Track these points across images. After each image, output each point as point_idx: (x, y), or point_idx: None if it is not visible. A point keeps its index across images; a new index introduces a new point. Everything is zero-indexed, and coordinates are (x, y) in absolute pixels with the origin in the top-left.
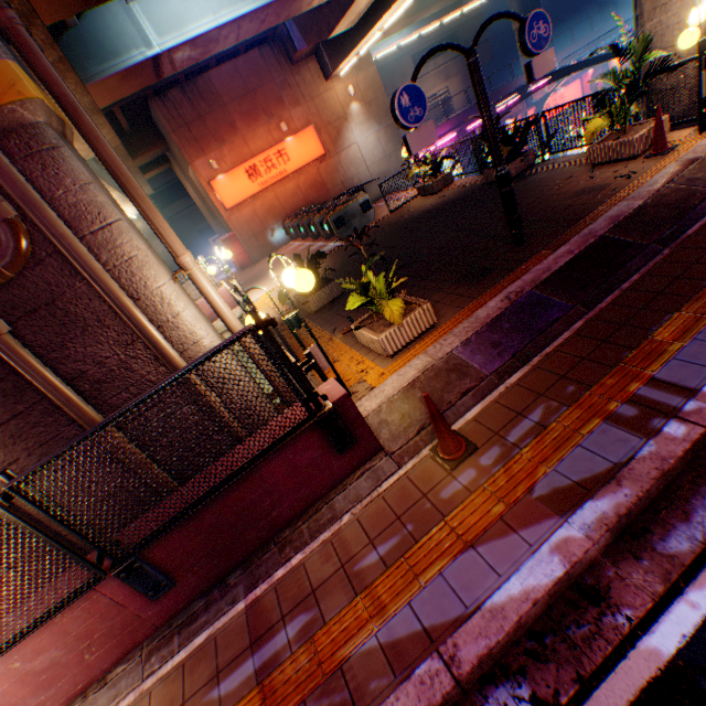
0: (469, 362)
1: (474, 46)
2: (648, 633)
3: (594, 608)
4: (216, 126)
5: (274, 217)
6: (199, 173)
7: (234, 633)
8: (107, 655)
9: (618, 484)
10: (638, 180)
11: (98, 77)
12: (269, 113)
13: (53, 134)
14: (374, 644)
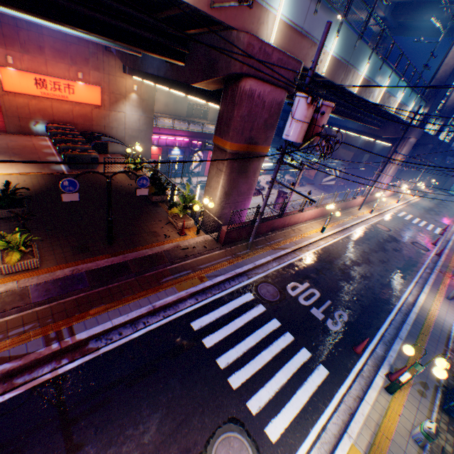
0: (31, 294)
1: (112, 177)
2: None
3: None
4: (28, 40)
5: (43, 116)
6: None
7: None
8: None
9: (21, 359)
10: (165, 241)
11: None
12: (76, 61)
13: None
14: None
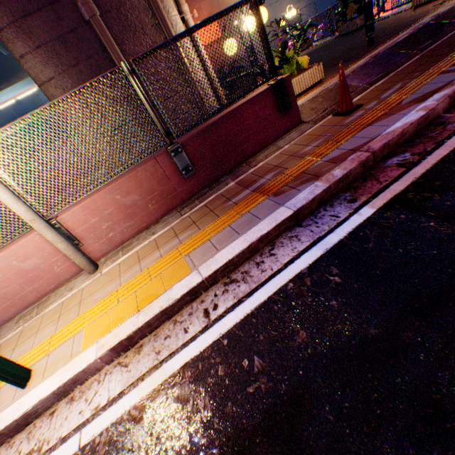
0: (349, 83)
1: None
2: None
3: (440, 127)
4: None
5: None
6: None
7: (232, 190)
8: (158, 210)
9: (452, 86)
10: (447, 3)
11: None
12: (186, 3)
13: None
14: (320, 163)
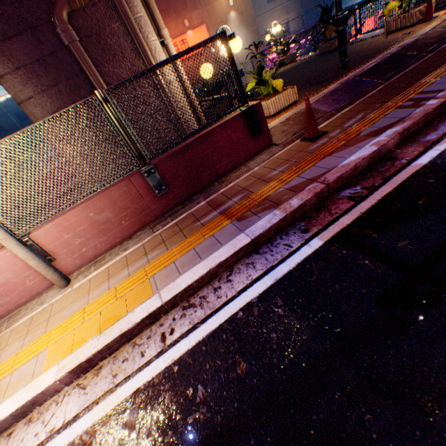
0: (319, 108)
1: None
2: (415, 161)
3: (390, 162)
4: None
5: None
6: None
7: (202, 209)
8: (132, 226)
9: (403, 122)
10: (414, 33)
11: None
12: (177, 12)
13: None
14: (282, 190)
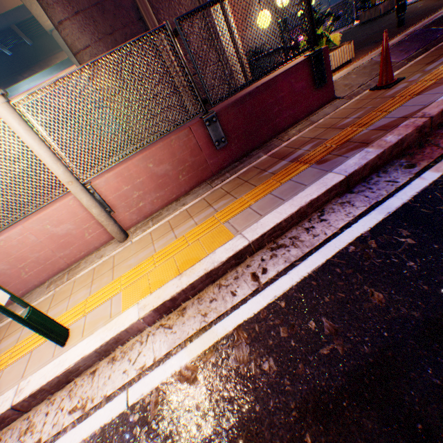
0: None
1: None
2: None
3: None
4: None
5: None
6: None
7: (265, 162)
8: (188, 182)
9: None
10: None
11: None
12: None
13: None
14: (366, 132)
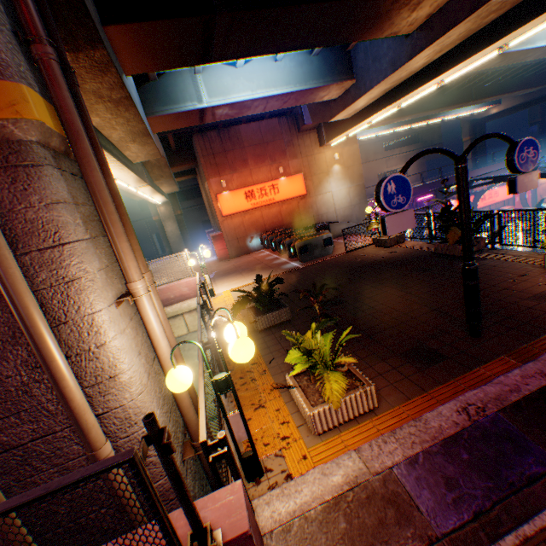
0: (413, 497)
1: (466, 155)
2: None
3: None
4: (234, 159)
5: (255, 229)
6: (211, 187)
7: None
8: None
9: None
10: None
11: (158, 114)
12: (273, 158)
13: (41, 152)
14: None
